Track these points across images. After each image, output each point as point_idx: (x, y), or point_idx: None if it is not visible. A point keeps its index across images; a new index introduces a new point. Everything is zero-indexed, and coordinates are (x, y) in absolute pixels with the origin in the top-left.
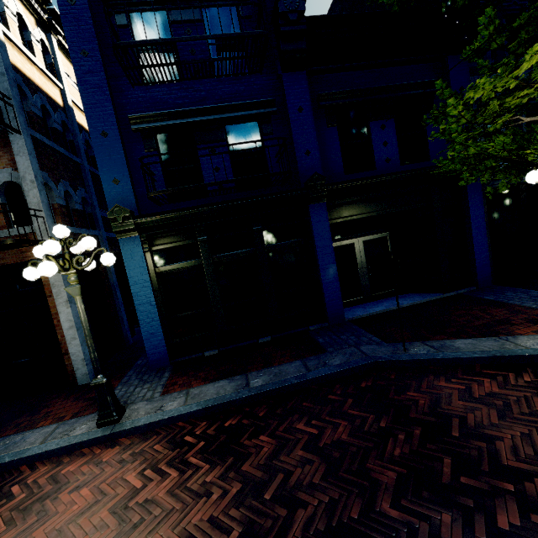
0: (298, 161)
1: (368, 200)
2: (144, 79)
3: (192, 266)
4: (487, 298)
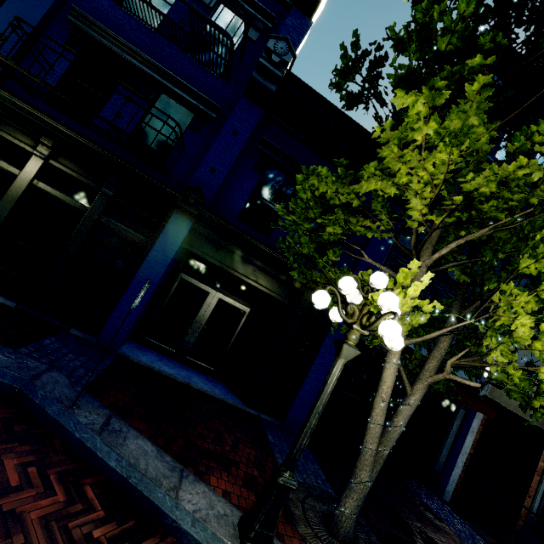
0: (198, 170)
1: (240, 257)
2: (123, 1)
3: (6, 170)
4: (270, 437)
